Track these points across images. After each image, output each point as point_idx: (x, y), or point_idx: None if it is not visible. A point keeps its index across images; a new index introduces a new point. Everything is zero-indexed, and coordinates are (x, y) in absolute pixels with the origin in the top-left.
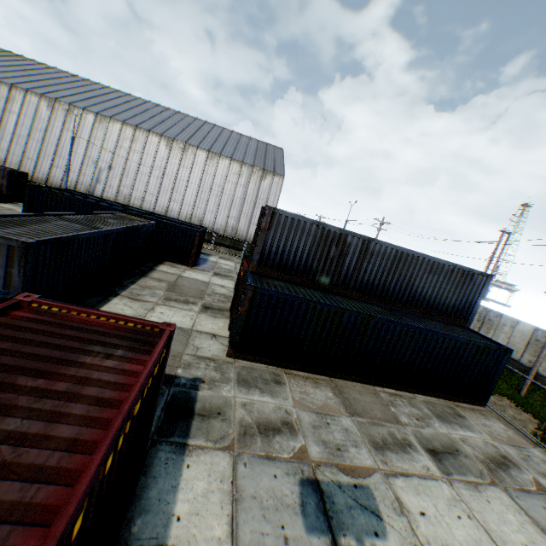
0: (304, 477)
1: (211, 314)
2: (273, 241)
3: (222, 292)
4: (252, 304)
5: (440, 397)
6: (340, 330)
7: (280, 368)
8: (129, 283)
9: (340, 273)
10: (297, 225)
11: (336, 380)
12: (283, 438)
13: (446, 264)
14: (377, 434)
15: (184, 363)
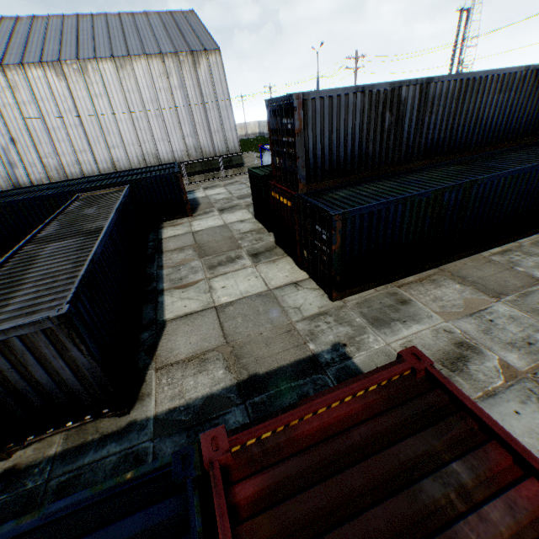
0: (538, 397)
1: (266, 260)
2: (314, 142)
3: (248, 228)
4: (344, 234)
5: (538, 231)
6: (442, 215)
7: (387, 284)
8: (157, 271)
9: (400, 145)
10: (337, 105)
11: (444, 267)
12: (476, 364)
13: (517, 71)
14: (538, 306)
15: (306, 335)
